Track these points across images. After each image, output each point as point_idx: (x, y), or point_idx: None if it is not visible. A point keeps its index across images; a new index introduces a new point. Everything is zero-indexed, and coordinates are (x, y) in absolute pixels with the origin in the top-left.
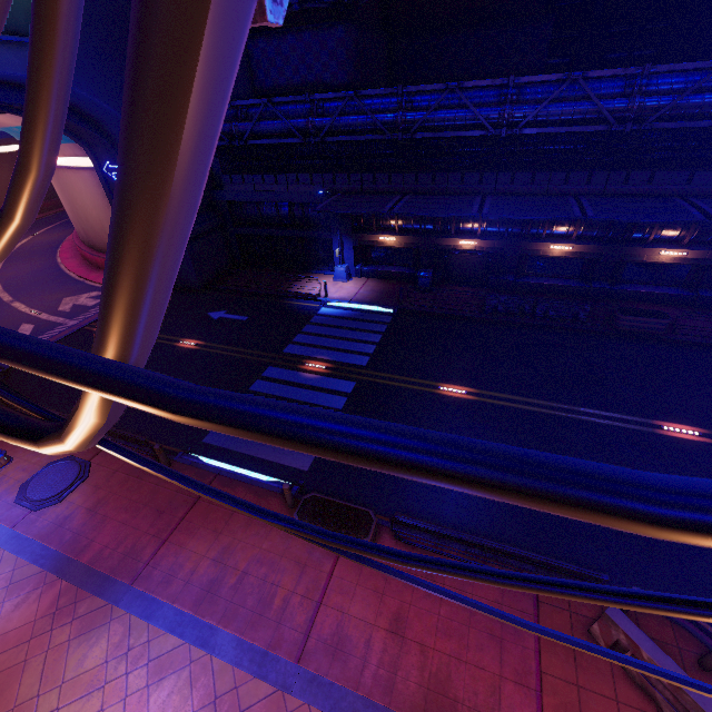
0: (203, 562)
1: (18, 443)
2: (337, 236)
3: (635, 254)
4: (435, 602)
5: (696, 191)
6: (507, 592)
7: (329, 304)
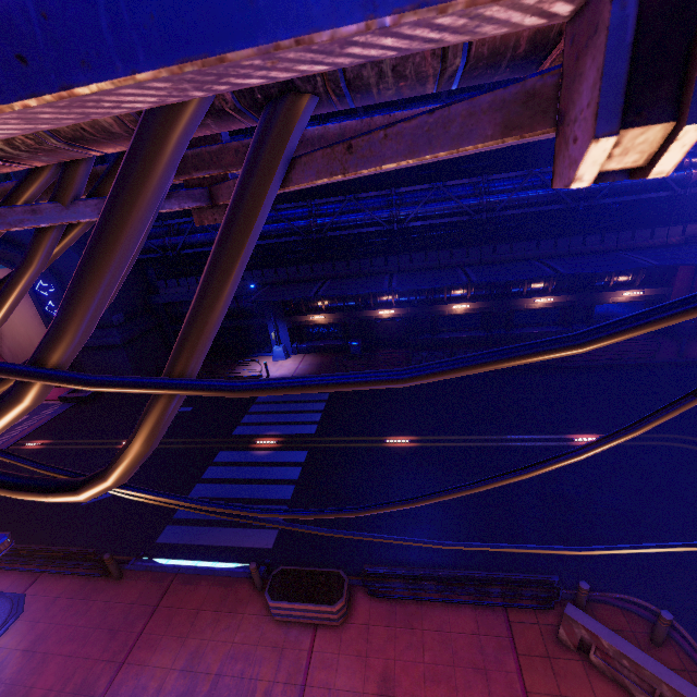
0: (169, 676)
1: (56, 497)
2: (272, 321)
3: (517, 304)
4: (418, 650)
5: (545, 254)
6: (481, 621)
7: None
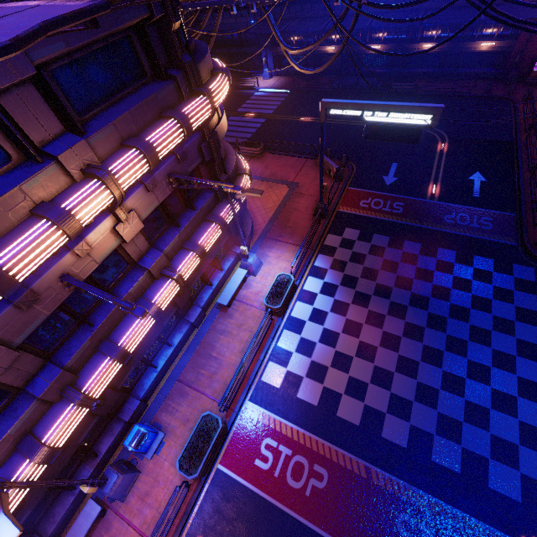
0: None
1: None
2: (264, 50)
3: (411, 48)
4: (278, 163)
5: (437, 6)
6: (299, 160)
7: (259, 90)
